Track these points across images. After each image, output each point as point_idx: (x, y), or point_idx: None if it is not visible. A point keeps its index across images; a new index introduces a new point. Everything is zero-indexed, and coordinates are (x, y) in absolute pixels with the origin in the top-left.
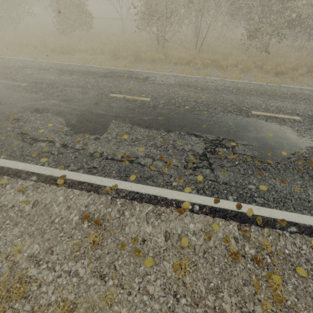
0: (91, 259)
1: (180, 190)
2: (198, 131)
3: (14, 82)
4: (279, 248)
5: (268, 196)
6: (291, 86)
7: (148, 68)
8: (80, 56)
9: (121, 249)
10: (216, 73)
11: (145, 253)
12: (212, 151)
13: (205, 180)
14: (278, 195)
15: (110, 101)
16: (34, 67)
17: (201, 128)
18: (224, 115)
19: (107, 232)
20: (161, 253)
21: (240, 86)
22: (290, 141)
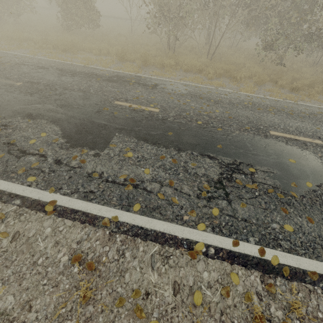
0: (80, 320)
1: (192, 226)
2: (213, 152)
3: (8, 80)
4: (311, 310)
5: (295, 239)
6: (309, 104)
7: (157, 74)
8: (84, 56)
9: (118, 306)
10: (229, 84)
11: (149, 313)
12: (228, 178)
13: (222, 214)
14: (305, 238)
15: (114, 110)
16: (32, 64)
17: (215, 149)
18: (241, 134)
19: (103, 279)
20: (168, 313)
21: (256, 101)
22: (314, 169)
